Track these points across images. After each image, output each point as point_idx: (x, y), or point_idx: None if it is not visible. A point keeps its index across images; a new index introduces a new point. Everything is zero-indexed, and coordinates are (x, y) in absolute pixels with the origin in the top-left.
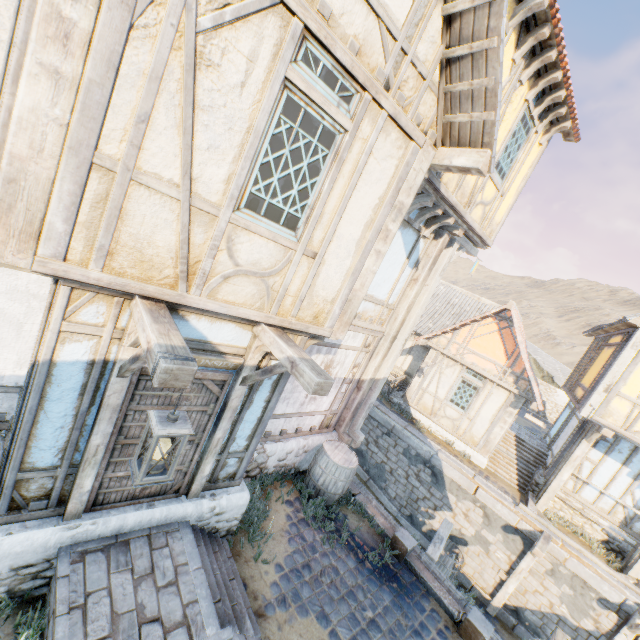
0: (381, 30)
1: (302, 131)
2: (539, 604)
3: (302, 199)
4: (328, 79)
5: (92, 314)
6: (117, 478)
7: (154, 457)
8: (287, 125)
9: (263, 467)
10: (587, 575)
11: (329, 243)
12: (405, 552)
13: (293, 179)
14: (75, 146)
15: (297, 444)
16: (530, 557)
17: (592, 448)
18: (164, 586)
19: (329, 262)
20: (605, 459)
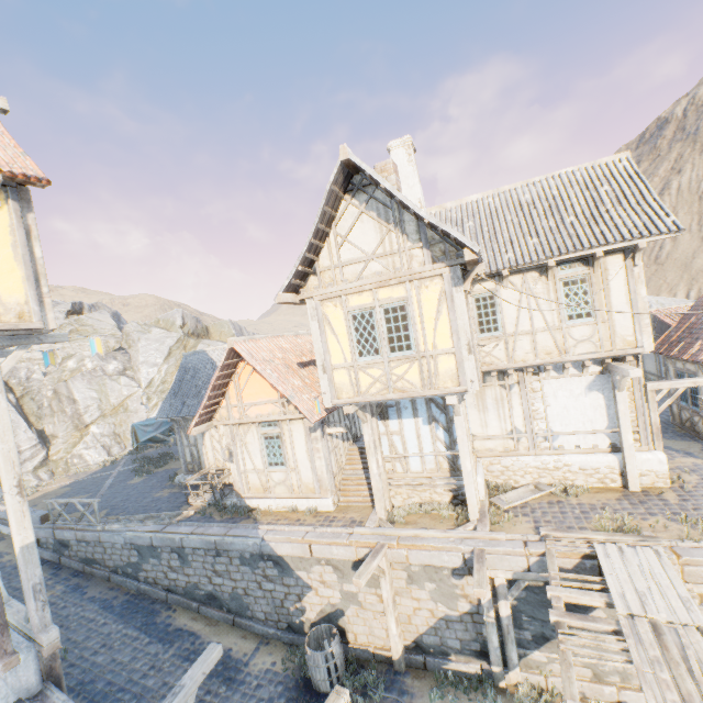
0: None
1: None
2: (425, 620)
3: None
4: None
5: None
6: None
7: None
8: None
9: None
10: (428, 558)
11: None
12: None
13: None
14: None
15: None
16: (383, 581)
17: (388, 420)
18: None
19: None
20: (402, 423)
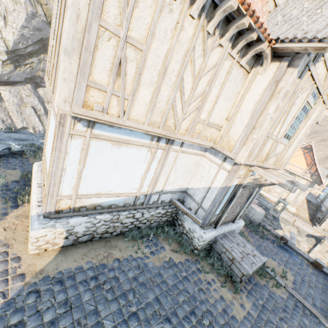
0: (326, 74)
1: (302, 112)
2: None
3: (294, 131)
4: (313, 96)
5: (242, 172)
6: (225, 217)
7: (279, 210)
8: (300, 112)
9: None
10: None
11: (294, 141)
12: (287, 241)
13: (295, 126)
14: (267, 133)
15: None
16: (319, 246)
17: None
18: (243, 246)
19: (291, 147)
20: None
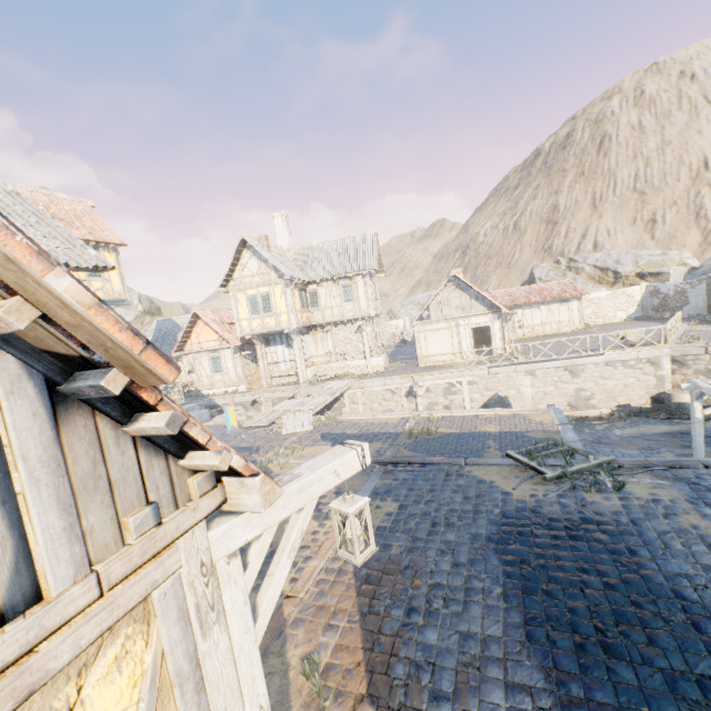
0: None
1: None
2: None
3: None
4: None
5: None
6: None
7: None
8: None
9: None
10: (280, 395)
11: None
12: None
13: None
14: None
15: None
16: (263, 406)
17: (271, 347)
18: None
19: None
20: (277, 348)
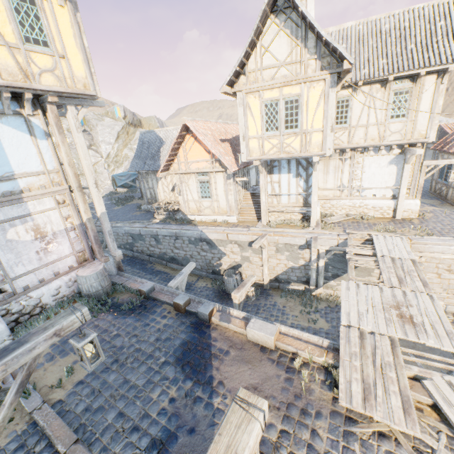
0: None
1: None
2: (282, 269)
3: None
4: None
5: None
6: None
7: None
8: None
9: (42, 305)
10: (288, 240)
11: None
12: (145, 293)
13: None
14: None
15: (61, 281)
16: (264, 250)
17: (273, 175)
18: None
19: None
20: (281, 176)
